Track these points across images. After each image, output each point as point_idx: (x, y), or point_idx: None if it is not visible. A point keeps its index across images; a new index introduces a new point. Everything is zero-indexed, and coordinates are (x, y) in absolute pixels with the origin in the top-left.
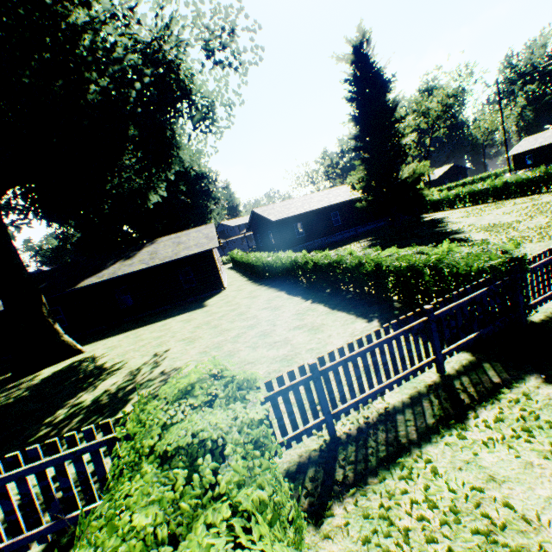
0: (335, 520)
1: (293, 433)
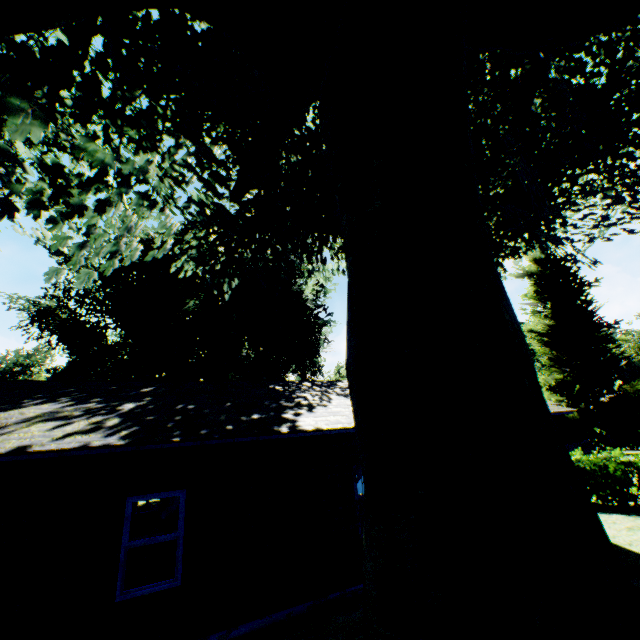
0: None
1: None
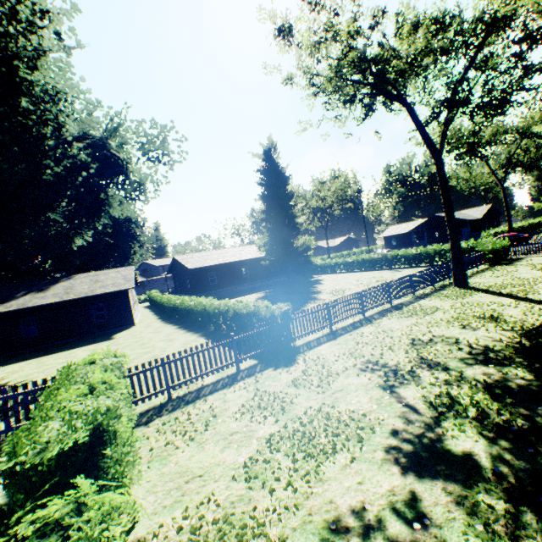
0: (155, 422)
1: (147, 394)
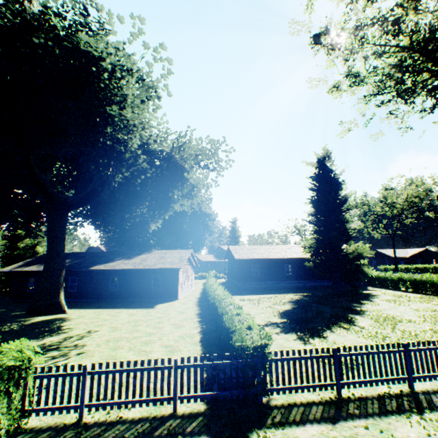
0: None
1: (59, 405)
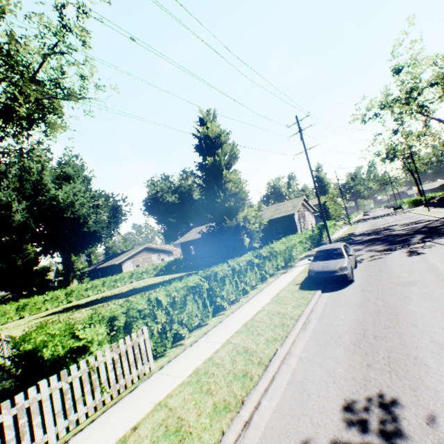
0: None
1: None
